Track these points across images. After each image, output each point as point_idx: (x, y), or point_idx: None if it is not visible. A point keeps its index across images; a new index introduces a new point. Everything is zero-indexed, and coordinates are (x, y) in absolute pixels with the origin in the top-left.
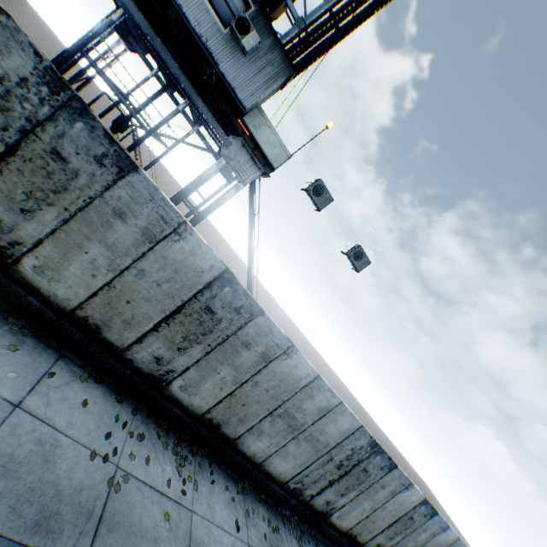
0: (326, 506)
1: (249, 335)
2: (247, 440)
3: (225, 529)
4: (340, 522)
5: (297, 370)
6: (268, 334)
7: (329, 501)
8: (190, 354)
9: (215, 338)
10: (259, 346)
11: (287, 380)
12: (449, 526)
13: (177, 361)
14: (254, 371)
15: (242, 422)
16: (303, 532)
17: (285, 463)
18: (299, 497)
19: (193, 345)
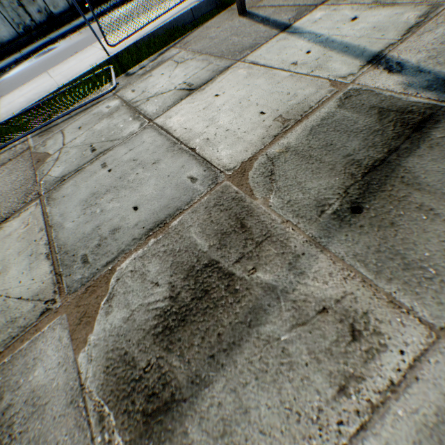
0: None
1: None
2: None
3: None
4: None
5: None
6: None
7: None
8: None
9: None
10: None
11: None
12: None
13: None
14: None
15: None
16: None
17: None
18: None
19: None
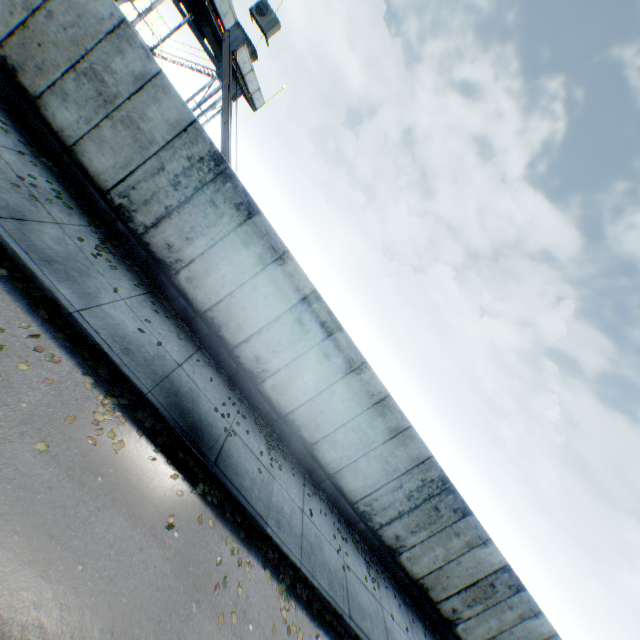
0: (168, 254)
1: None
2: (52, 105)
3: None
4: (193, 293)
5: (97, 6)
6: None
7: (171, 246)
8: None
9: None
10: None
11: (88, 20)
12: (367, 366)
13: None
14: None
15: (42, 74)
16: (129, 266)
17: (104, 158)
18: (130, 224)
19: None
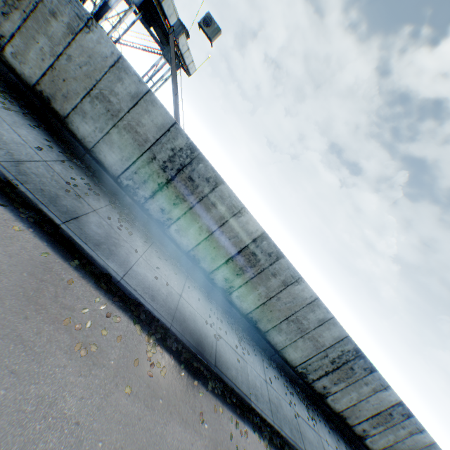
0: (161, 215)
1: (54, 4)
2: (75, 121)
3: (21, 137)
4: (180, 240)
5: (101, 47)
6: (69, 5)
7: (163, 210)
8: (13, 21)
9: (28, 5)
10: (64, 17)
11: (95, 58)
12: (302, 280)
13: (5, 28)
14: (66, 44)
15: (67, 100)
16: (137, 227)
17: (114, 154)
18: (134, 197)
19: (14, 12)
